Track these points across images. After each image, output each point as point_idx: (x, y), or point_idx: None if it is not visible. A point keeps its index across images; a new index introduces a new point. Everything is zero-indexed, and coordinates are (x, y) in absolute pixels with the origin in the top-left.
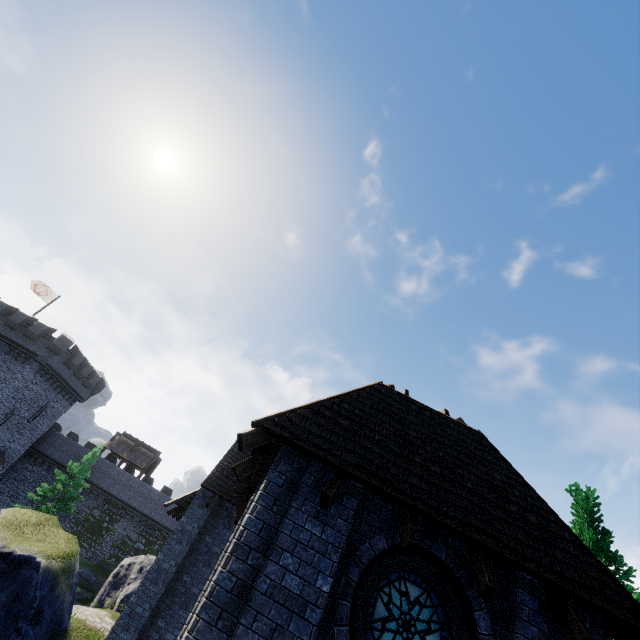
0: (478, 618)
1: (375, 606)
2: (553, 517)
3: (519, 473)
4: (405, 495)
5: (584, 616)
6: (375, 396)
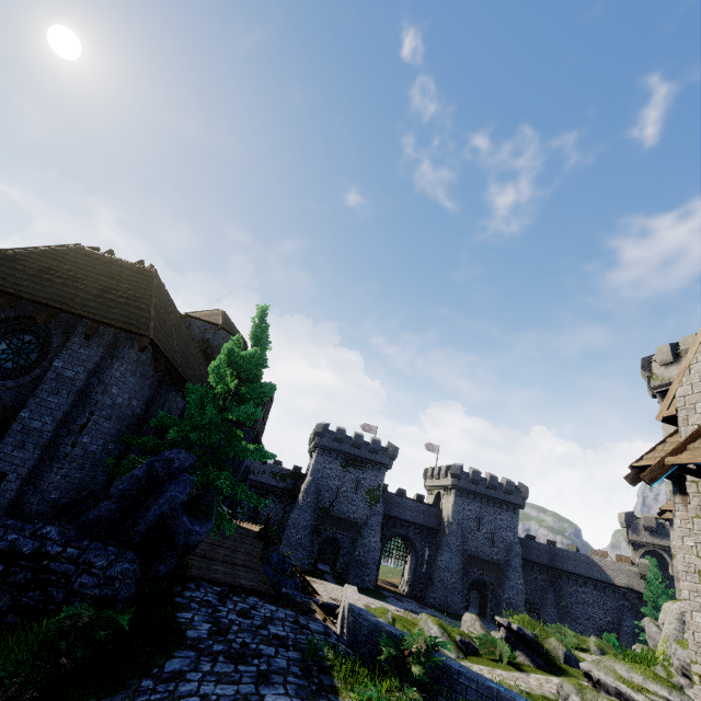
0: (54, 341)
1: (1, 345)
2: (148, 301)
3: (153, 286)
4: (6, 288)
5: (123, 336)
6: (58, 251)
